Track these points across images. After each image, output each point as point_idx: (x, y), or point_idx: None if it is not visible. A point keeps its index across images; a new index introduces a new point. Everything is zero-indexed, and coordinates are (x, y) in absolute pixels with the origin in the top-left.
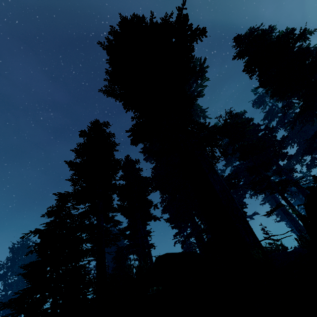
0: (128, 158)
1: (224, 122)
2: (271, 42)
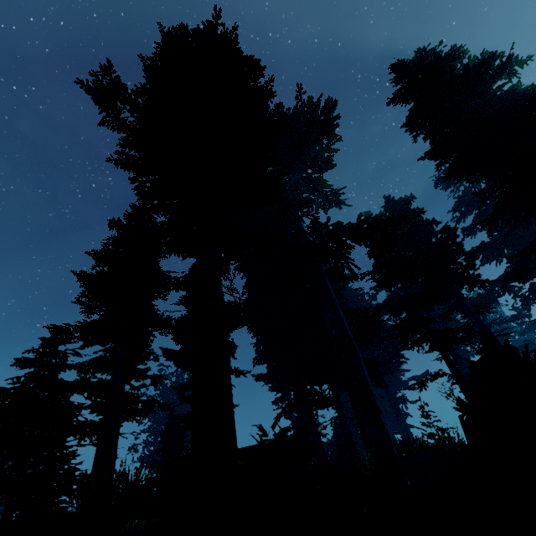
0: None
1: (358, 218)
2: (453, 76)
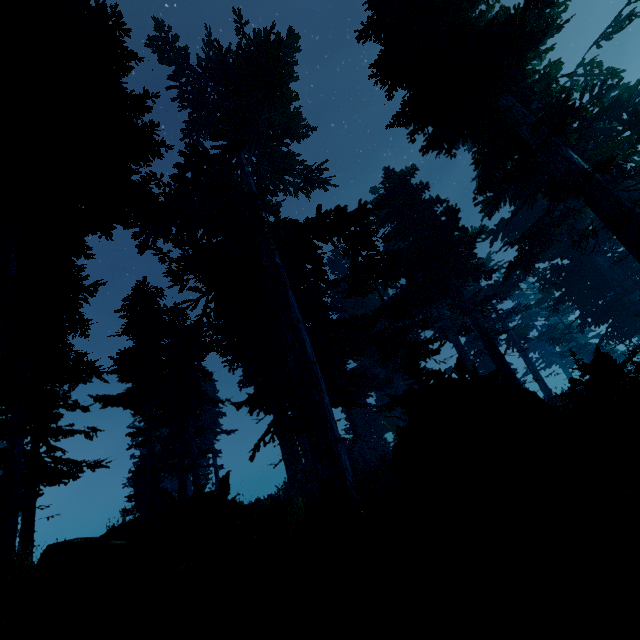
0: (143, 285)
1: (317, 212)
2: None
